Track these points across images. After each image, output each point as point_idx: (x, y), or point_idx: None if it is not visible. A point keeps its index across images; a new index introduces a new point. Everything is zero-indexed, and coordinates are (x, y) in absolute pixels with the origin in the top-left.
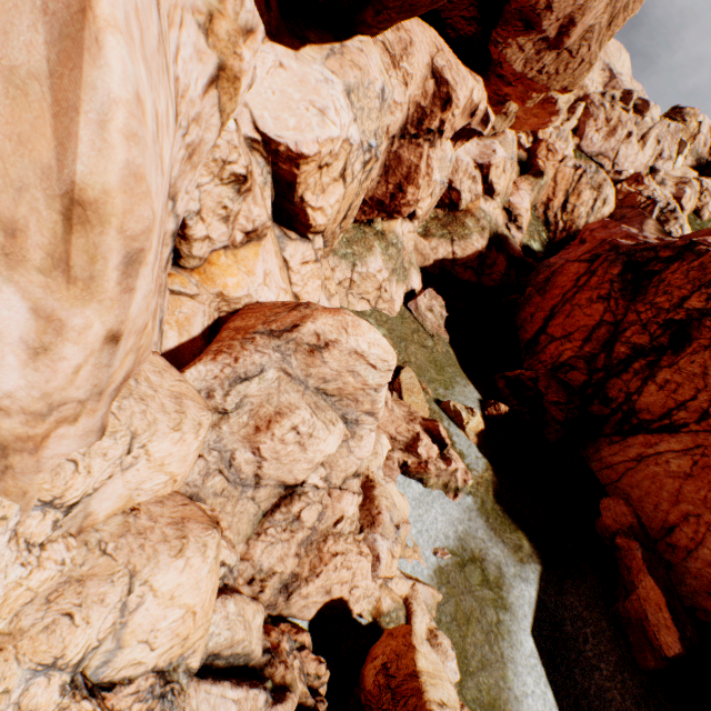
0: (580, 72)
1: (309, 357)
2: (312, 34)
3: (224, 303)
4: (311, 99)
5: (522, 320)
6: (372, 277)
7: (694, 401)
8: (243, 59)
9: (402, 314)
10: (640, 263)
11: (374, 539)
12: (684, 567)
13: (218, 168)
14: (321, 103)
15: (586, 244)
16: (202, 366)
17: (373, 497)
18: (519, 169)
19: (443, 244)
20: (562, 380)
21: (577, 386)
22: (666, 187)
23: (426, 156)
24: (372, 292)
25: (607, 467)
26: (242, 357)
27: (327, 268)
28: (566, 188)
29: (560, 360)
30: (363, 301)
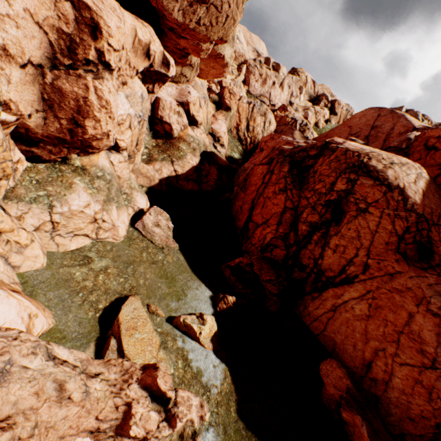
0: (229, 26)
1: None
2: None
3: None
4: None
5: (236, 211)
6: (79, 213)
7: (358, 257)
8: None
9: (130, 236)
10: (299, 161)
11: None
12: (387, 398)
13: None
14: None
15: (264, 152)
16: None
17: None
18: (215, 106)
19: (166, 165)
20: (270, 259)
21: (281, 259)
22: (299, 112)
23: (92, 87)
24: (87, 226)
25: (315, 319)
26: None
27: (2, 220)
28: (246, 116)
29: (265, 242)
30: (79, 237)
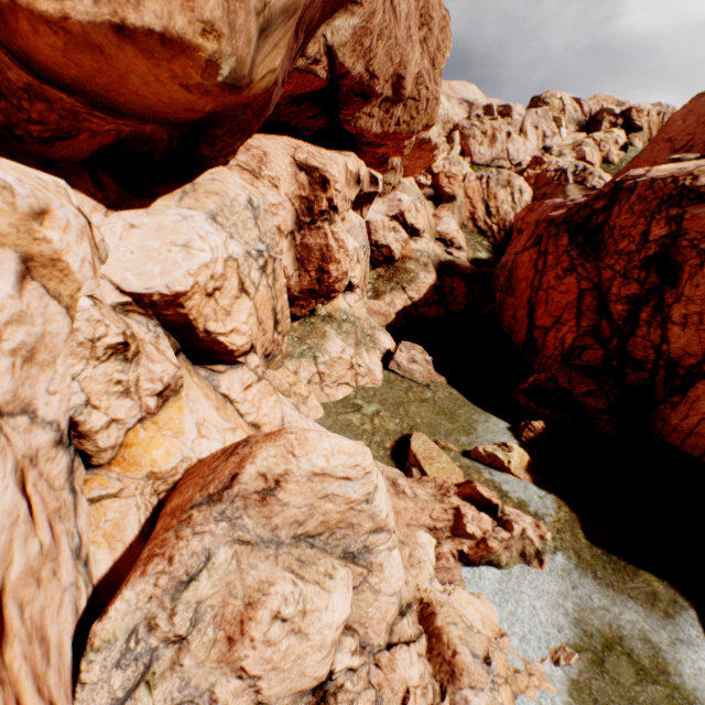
0: (431, 108)
1: (263, 507)
2: (161, 188)
3: (160, 482)
4: (172, 240)
5: (508, 325)
6: (338, 360)
7: None
8: (52, 240)
9: (388, 379)
10: (582, 223)
11: (465, 699)
12: None
13: (88, 349)
14: (183, 239)
15: (524, 232)
16: (130, 590)
17: (438, 630)
18: (432, 203)
19: (397, 295)
20: (580, 366)
21: (598, 364)
22: (565, 155)
23: (330, 233)
24: (346, 374)
25: (687, 434)
26: (177, 552)
27: (287, 374)
28: (480, 197)
29: (566, 347)
30: (342, 386)
